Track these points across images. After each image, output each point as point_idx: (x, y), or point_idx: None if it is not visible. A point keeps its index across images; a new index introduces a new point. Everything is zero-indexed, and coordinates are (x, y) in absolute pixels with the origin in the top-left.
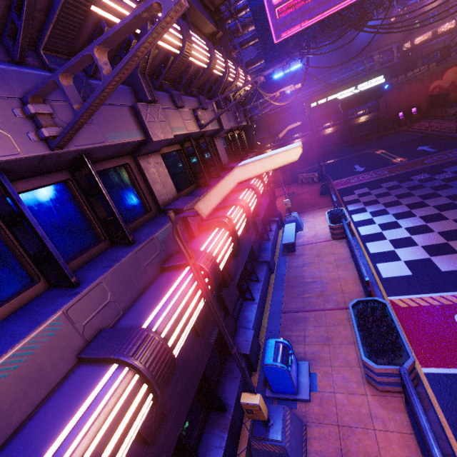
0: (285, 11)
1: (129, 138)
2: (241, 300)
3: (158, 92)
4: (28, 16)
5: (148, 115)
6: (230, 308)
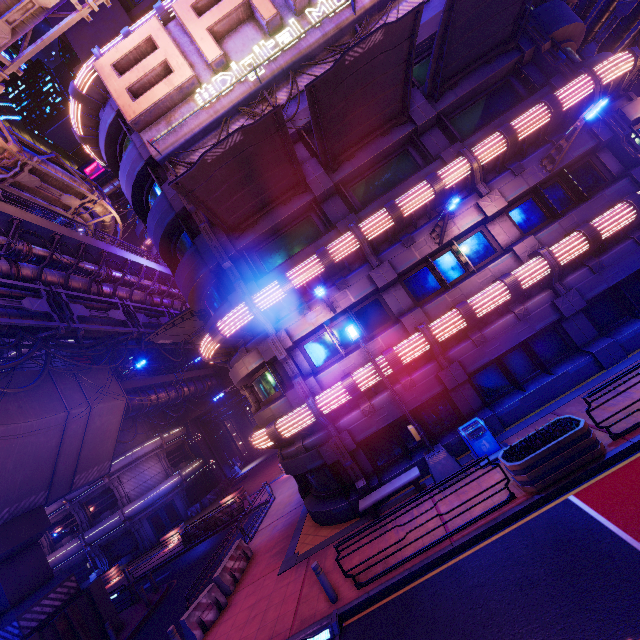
0: None
1: (366, 293)
2: (511, 388)
3: (390, 249)
4: (322, 280)
5: (376, 274)
6: (449, 385)
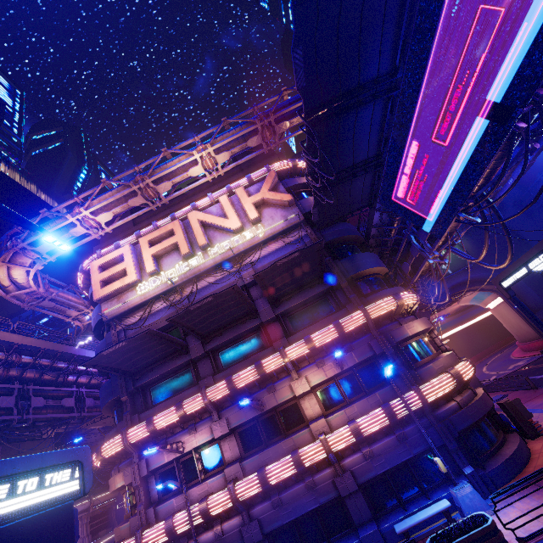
0: (415, 196)
1: (207, 440)
2: None
3: (230, 407)
4: (178, 424)
5: (216, 427)
6: (247, 542)
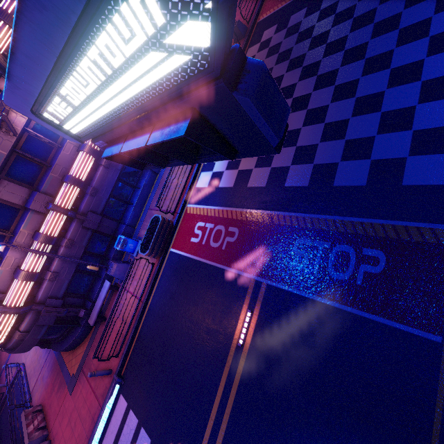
0: None
1: None
2: (126, 205)
3: None
4: None
5: None
6: (94, 227)
